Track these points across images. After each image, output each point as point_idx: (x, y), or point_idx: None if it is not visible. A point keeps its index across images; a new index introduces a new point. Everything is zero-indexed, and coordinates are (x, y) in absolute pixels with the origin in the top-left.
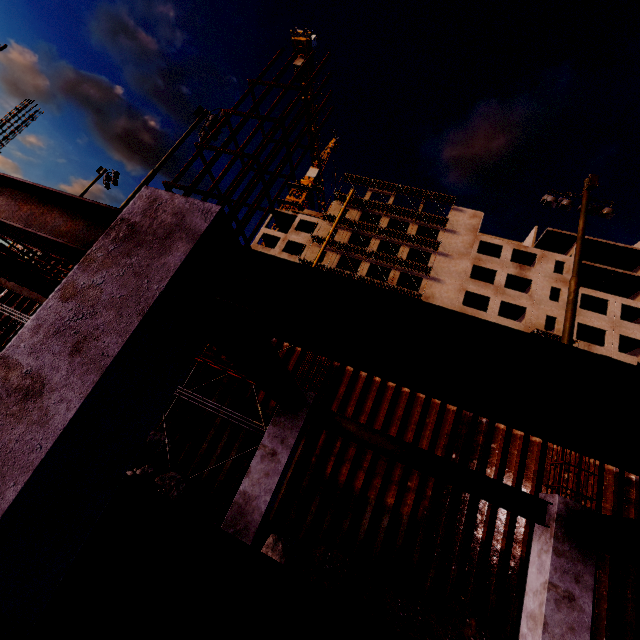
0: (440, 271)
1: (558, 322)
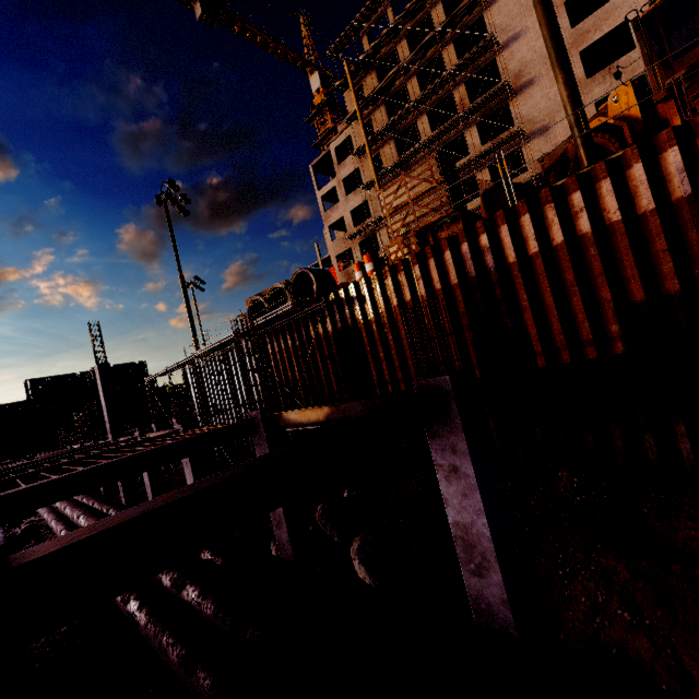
0: (509, 22)
1: None
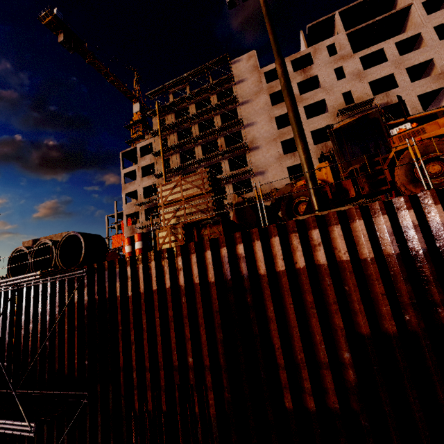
0: (249, 116)
1: (353, 93)
